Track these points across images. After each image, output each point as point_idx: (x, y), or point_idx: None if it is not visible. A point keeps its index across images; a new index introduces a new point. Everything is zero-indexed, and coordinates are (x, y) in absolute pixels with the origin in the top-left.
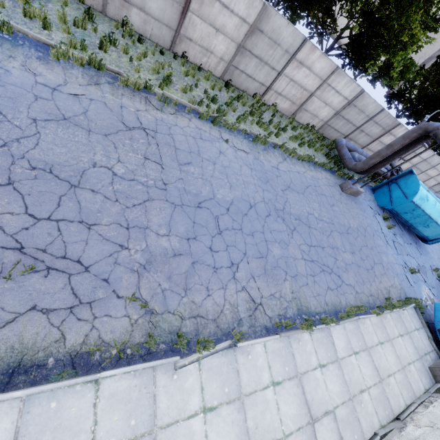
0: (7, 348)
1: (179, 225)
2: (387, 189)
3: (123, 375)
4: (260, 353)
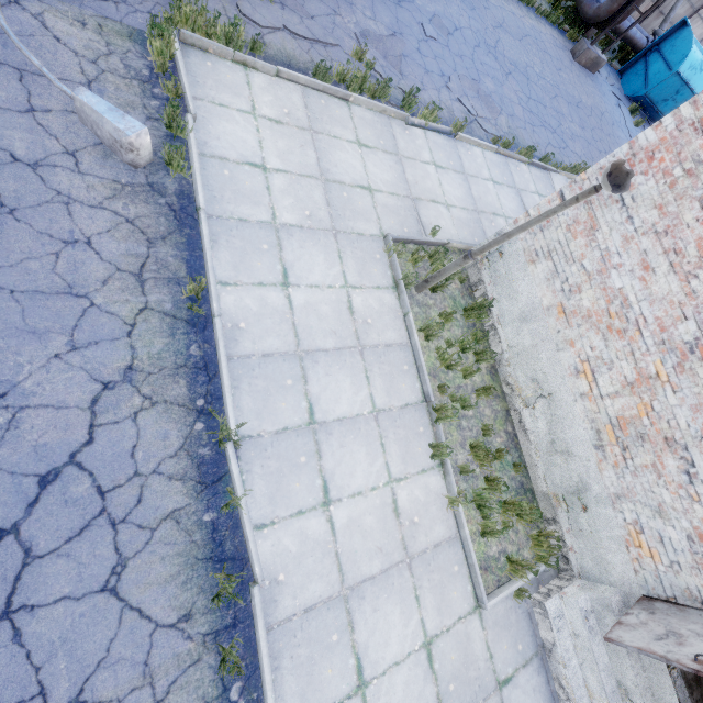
0: (278, 50)
1: (382, 15)
2: (642, 65)
3: (366, 110)
4: (479, 156)
